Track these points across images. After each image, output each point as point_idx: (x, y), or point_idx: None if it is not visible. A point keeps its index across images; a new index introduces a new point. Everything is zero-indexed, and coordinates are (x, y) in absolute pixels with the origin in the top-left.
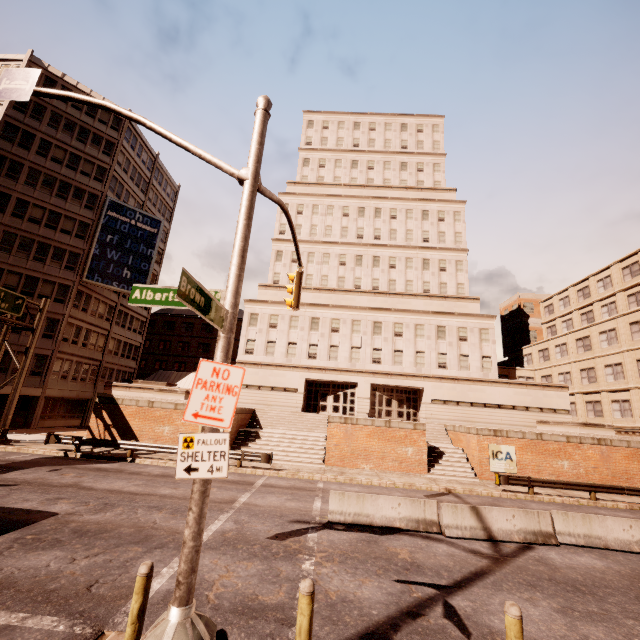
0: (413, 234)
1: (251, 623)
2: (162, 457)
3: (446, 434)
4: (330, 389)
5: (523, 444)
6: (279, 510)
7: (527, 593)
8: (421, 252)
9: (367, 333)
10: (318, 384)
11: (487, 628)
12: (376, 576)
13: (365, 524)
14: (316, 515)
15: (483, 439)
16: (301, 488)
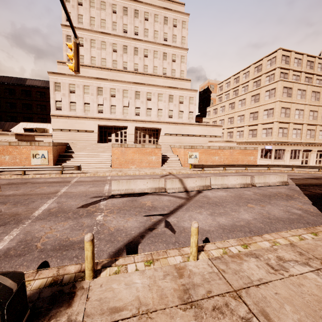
0: (158, 34)
1: (64, 253)
2: (8, 174)
3: (170, 149)
4: (113, 130)
5: (202, 151)
6: (85, 193)
7: (199, 210)
8: (162, 48)
9: (132, 98)
10: (106, 128)
11: (182, 227)
12: (135, 216)
13: (131, 193)
14: (106, 192)
15: (186, 150)
16: (98, 180)
